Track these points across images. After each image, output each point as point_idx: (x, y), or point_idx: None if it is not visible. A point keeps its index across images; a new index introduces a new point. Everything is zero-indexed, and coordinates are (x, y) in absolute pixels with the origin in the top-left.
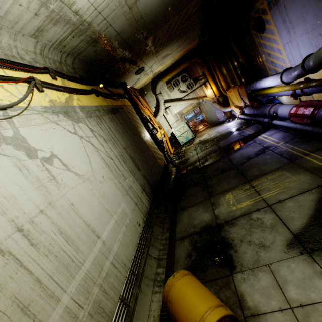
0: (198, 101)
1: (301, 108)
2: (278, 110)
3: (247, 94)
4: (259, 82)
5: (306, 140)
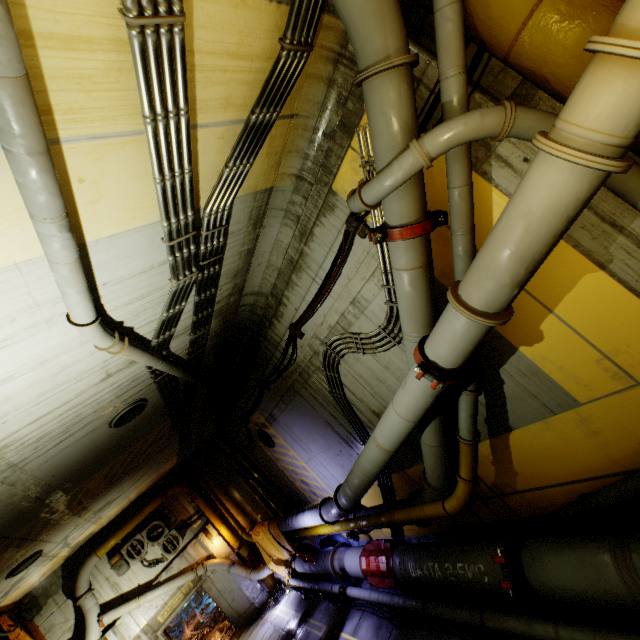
0: (196, 575)
1: (372, 559)
2: (345, 564)
3: (288, 535)
4: (296, 519)
5: (408, 628)
